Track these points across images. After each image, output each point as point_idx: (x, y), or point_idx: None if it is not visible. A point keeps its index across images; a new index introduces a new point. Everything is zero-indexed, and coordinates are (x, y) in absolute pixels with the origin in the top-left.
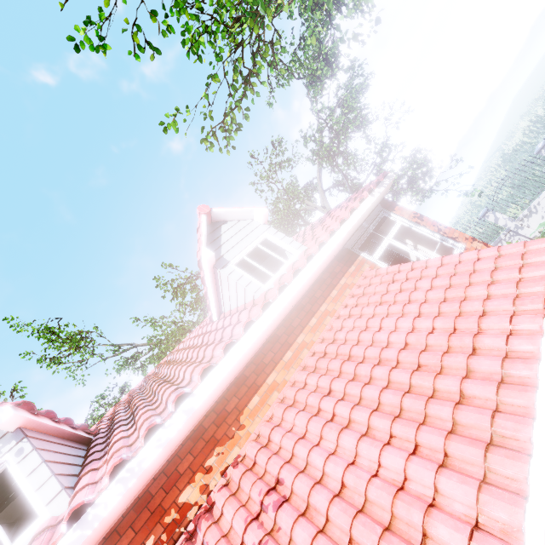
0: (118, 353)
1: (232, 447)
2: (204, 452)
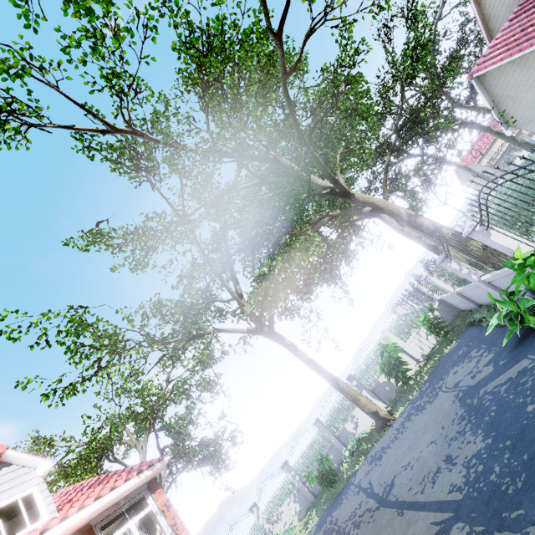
0: None
1: None
2: None
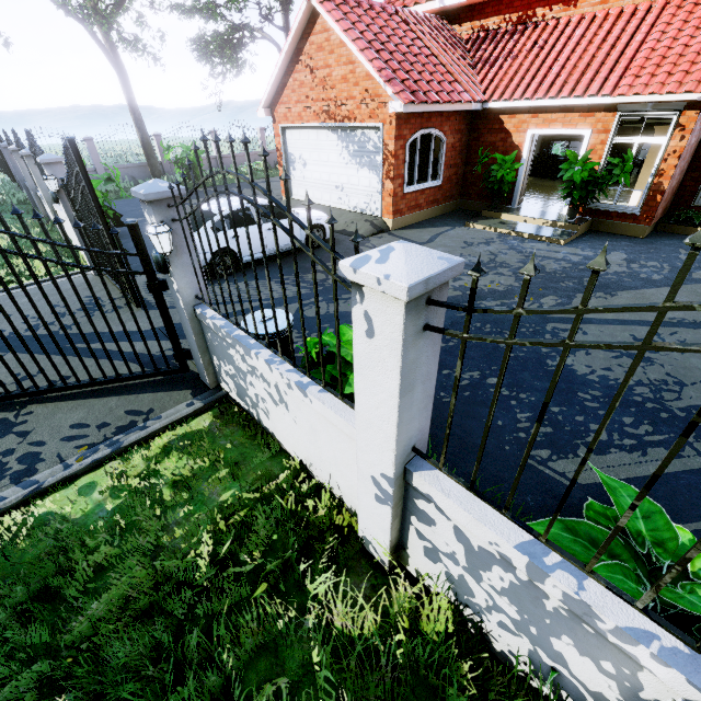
0: None
1: (564, 11)
2: (557, 1)
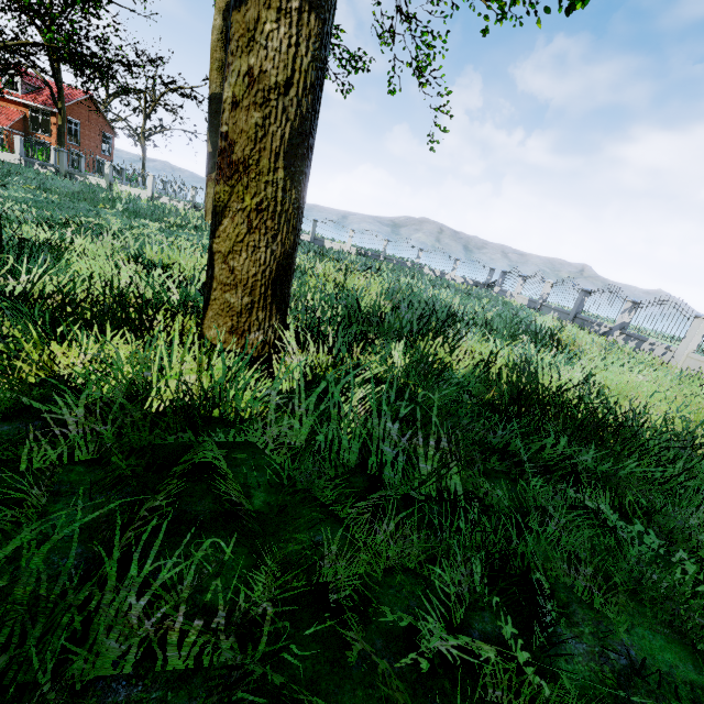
0: None
1: None
2: None
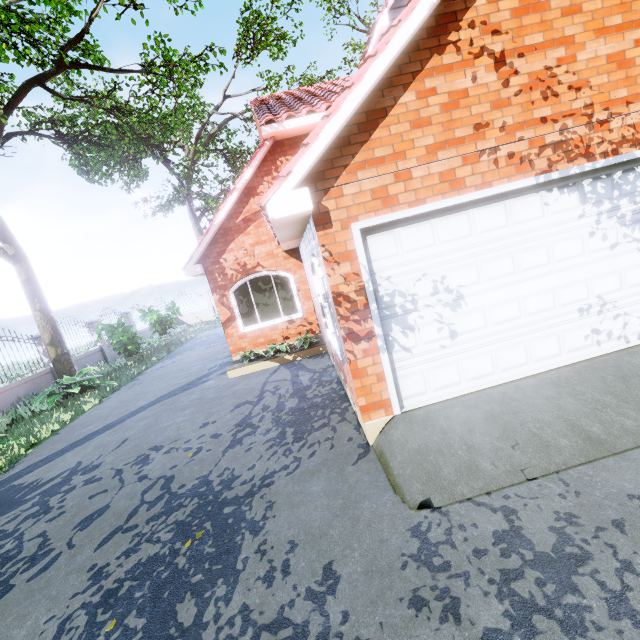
0: (370, 29)
1: None
2: None
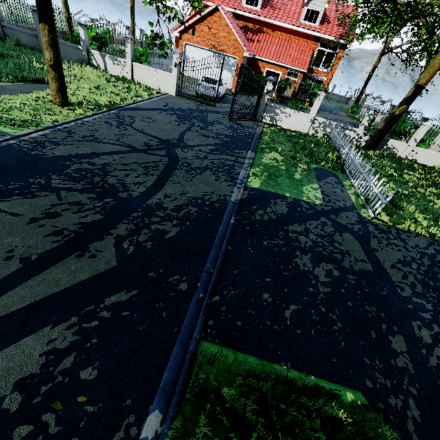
0: None
1: (271, 32)
2: (269, 28)
